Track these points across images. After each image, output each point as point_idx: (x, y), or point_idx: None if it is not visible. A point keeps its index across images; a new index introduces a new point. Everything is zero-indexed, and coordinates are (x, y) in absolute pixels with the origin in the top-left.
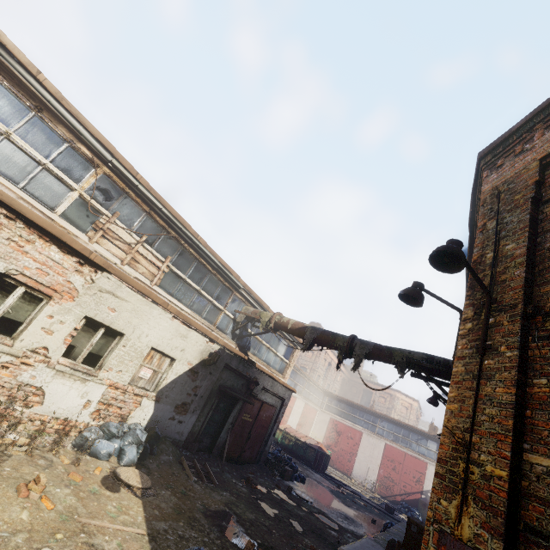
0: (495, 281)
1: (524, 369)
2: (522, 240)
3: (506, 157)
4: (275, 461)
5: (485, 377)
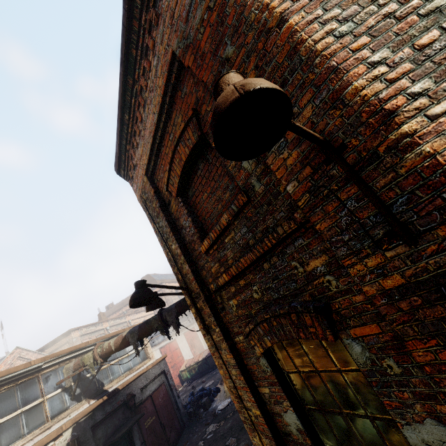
0: (183, 274)
1: (228, 335)
2: (175, 242)
3: (131, 170)
4: (193, 410)
5: (219, 348)
